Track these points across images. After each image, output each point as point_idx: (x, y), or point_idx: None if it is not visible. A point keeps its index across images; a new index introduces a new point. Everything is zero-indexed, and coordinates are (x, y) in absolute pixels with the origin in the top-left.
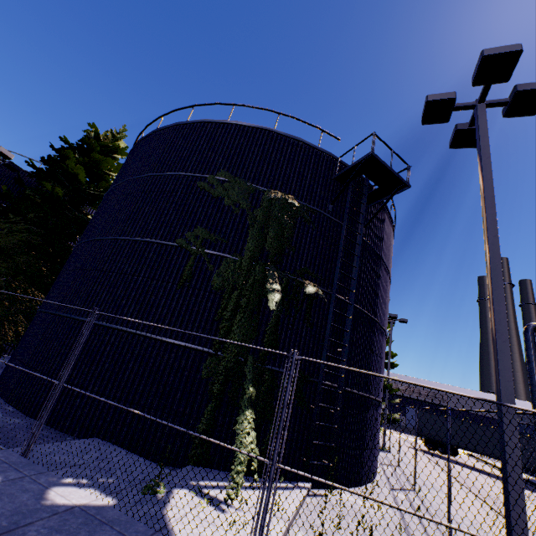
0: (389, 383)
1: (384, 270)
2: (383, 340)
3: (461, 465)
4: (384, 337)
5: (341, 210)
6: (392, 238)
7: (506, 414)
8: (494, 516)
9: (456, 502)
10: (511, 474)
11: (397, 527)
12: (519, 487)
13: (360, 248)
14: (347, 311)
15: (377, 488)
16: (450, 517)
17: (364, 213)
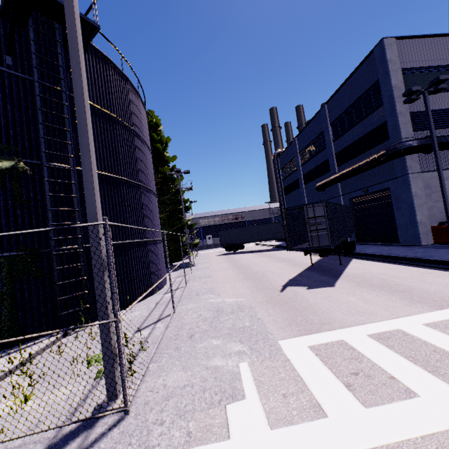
0: (186, 222)
1: (125, 129)
2: (142, 193)
3: (243, 253)
4: (144, 191)
5: (30, 63)
6: (134, 96)
7: (92, 233)
8: (233, 277)
9: (214, 280)
10: (96, 275)
11: (138, 321)
12: (102, 282)
13: (69, 108)
14: (71, 178)
15: (152, 299)
16: (172, 298)
17: (64, 66)
